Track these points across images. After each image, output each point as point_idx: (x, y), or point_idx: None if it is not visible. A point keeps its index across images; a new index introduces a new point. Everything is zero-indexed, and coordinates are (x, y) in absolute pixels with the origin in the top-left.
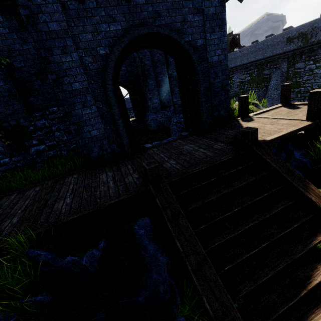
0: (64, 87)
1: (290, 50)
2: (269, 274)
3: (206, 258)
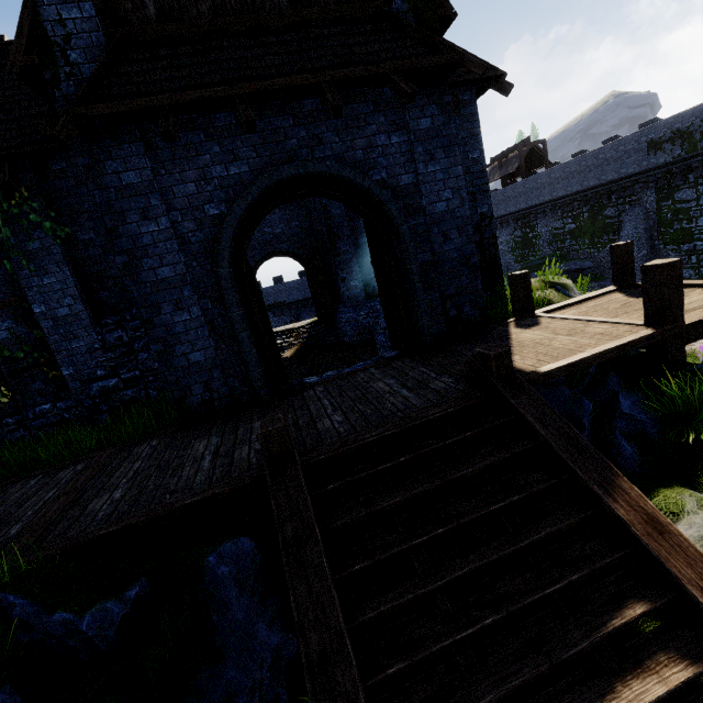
0: (143, 275)
1: (658, 166)
2: (487, 694)
3: (344, 641)
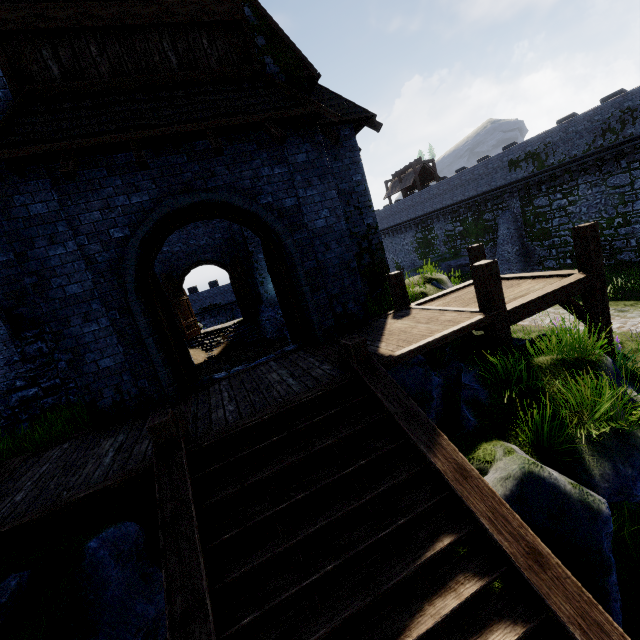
0: (52, 293)
1: (519, 180)
2: (322, 628)
3: (204, 600)
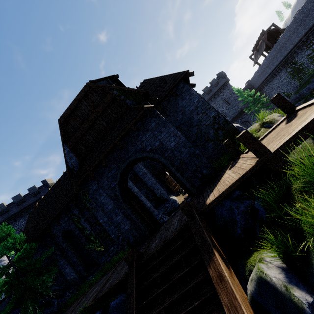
0: (106, 210)
1: None
2: None
3: None
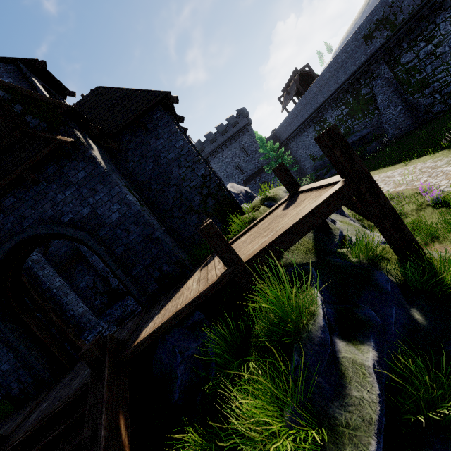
0: None
1: (378, 49)
2: None
3: None
